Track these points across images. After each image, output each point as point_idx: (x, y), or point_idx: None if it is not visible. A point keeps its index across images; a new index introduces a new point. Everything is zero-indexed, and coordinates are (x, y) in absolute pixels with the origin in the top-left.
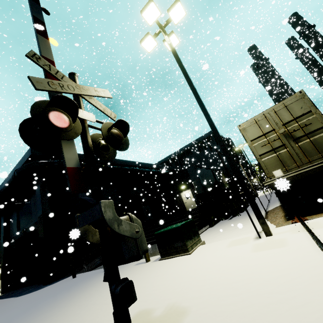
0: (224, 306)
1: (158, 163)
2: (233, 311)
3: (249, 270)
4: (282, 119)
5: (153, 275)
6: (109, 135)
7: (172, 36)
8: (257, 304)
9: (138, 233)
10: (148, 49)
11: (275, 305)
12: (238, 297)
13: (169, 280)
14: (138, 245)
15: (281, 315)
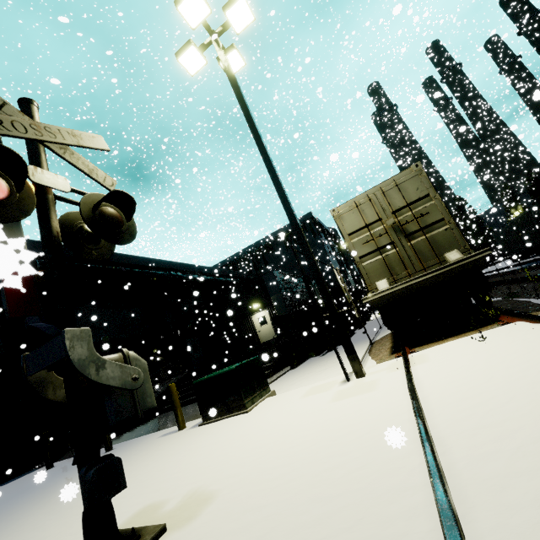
0: (266, 482)
1: (217, 265)
2: (276, 487)
3: (317, 428)
4: (392, 205)
5: (183, 450)
6: (95, 216)
7: (233, 52)
8: (309, 473)
9: (137, 382)
10: (191, 70)
11: (329, 472)
12: (290, 467)
13: (204, 455)
14: (135, 400)
15: (331, 484)
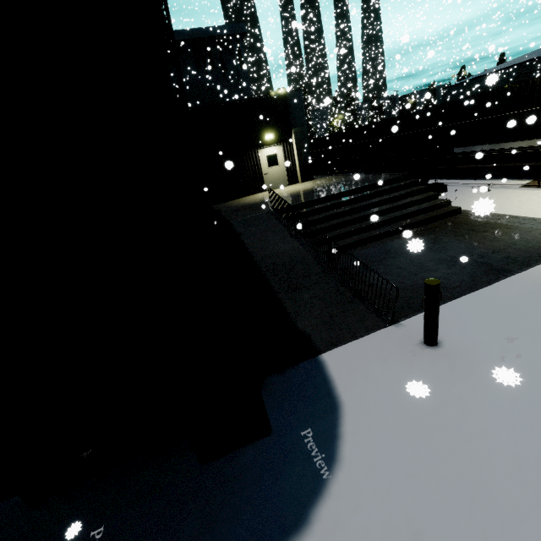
0: None
1: None
2: None
3: None
4: None
5: None
6: None
7: None
8: None
9: None
10: None
11: None
12: None
13: None
14: None
15: None
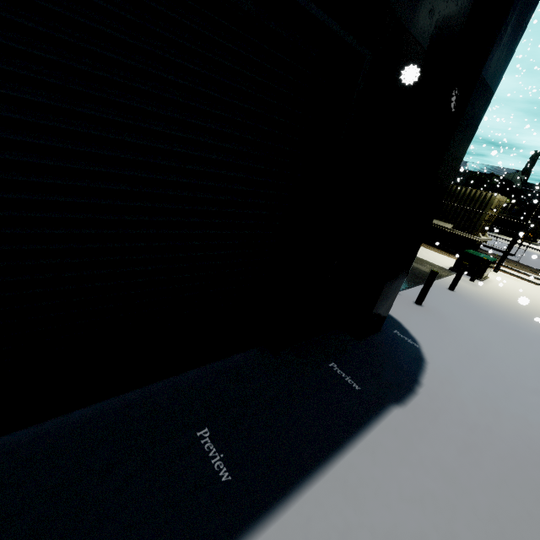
0: None
1: None
2: None
3: None
4: (496, 207)
5: (521, 294)
6: None
7: None
8: None
9: None
10: None
11: None
12: None
13: (537, 296)
14: None
15: None
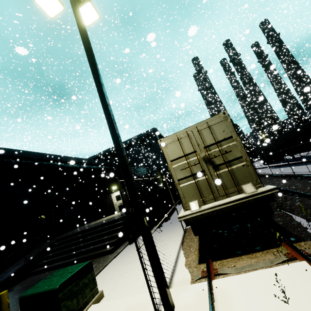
0: None
1: (95, 155)
2: None
3: None
4: (204, 141)
5: None
6: None
7: (88, 4)
8: None
9: None
10: (50, 12)
11: None
12: None
13: None
14: None
15: None
